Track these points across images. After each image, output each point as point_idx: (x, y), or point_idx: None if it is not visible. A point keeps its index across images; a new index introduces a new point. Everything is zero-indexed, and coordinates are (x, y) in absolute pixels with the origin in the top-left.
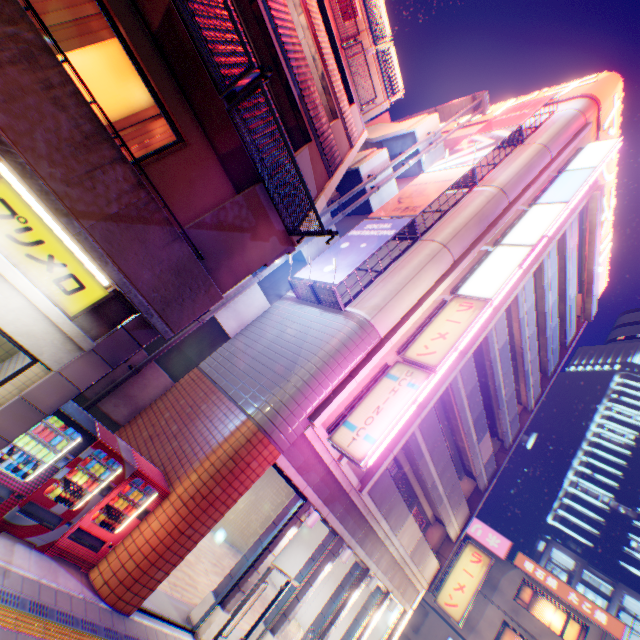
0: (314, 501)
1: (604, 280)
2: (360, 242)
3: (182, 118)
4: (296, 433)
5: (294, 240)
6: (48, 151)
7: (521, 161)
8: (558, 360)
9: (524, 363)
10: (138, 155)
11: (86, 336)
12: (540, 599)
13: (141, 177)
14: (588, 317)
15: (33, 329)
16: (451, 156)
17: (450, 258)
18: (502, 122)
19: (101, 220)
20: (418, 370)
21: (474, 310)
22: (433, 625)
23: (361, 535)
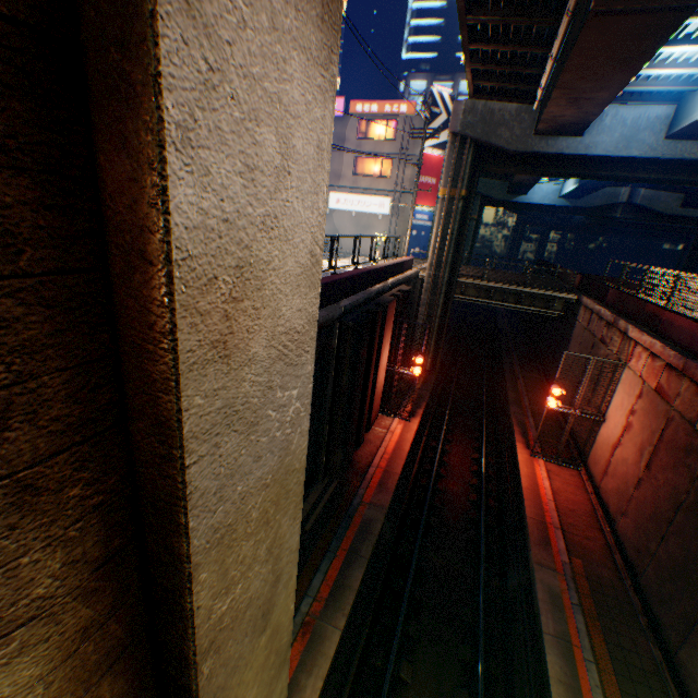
0: None
1: None
2: None
3: None
4: None
5: None
6: None
7: None
8: None
9: None
10: None
11: None
12: (372, 127)
13: None
14: None
15: None
16: None
17: None
18: None
19: None
20: None
21: None
22: None
23: None
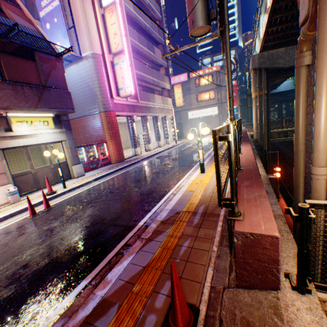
0: (132, 115)
1: None
2: (52, 19)
3: None
4: (113, 105)
5: (60, 58)
6: (17, 101)
7: None
8: None
9: (146, 3)
10: None
11: (62, 129)
12: (201, 81)
13: None
14: None
15: (55, 137)
16: None
17: None
18: None
19: (39, 103)
20: (120, 55)
21: (115, 12)
22: (183, 114)
23: (148, 111)
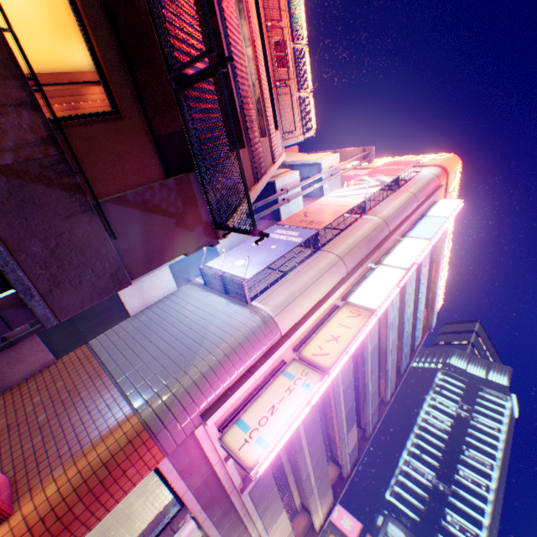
0: (192, 507)
1: (440, 300)
2: (271, 243)
3: (122, 90)
4: (186, 432)
5: (220, 233)
6: None
7: (398, 202)
8: (408, 360)
9: (387, 362)
10: (62, 113)
11: None
12: None
13: (59, 136)
14: (430, 327)
15: None
16: (347, 187)
17: (345, 269)
18: (384, 171)
19: None
20: (313, 370)
21: (362, 318)
22: None
23: None
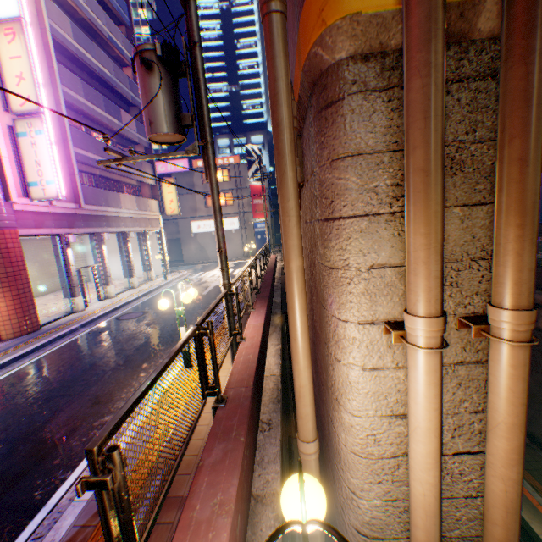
0: (65, 232)
1: None
2: None
3: None
4: (12, 214)
5: None
6: None
7: None
8: (128, 4)
9: (104, 33)
10: None
11: None
12: None
13: None
14: None
15: None
16: None
17: None
18: None
19: None
20: (34, 119)
21: (21, 37)
22: (184, 225)
23: (107, 224)
